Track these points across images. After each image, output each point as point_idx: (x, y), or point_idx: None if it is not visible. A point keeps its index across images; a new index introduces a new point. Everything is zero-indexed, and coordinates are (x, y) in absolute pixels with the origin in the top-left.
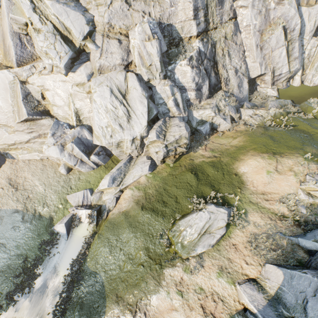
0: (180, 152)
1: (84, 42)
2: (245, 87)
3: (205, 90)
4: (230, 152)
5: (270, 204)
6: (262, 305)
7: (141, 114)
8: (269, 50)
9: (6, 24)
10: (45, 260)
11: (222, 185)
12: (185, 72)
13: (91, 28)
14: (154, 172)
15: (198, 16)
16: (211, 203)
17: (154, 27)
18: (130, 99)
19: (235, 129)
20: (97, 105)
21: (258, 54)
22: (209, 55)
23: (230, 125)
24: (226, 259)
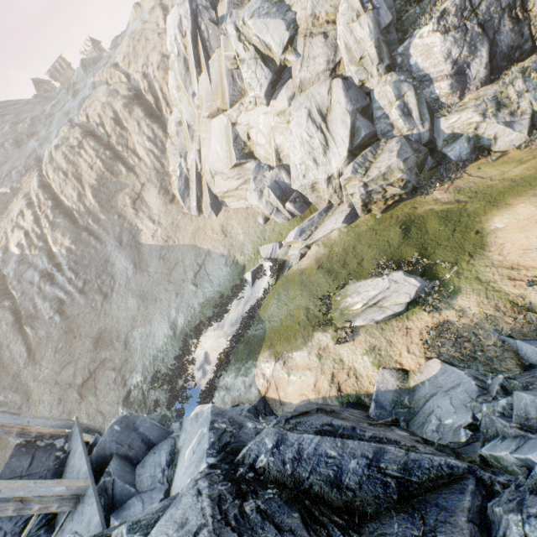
0: (393, 196)
1: (283, 57)
2: None
3: (477, 70)
4: (493, 192)
5: (513, 287)
6: (387, 388)
7: (341, 140)
8: None
9: (223, 64)
10: (234, 301)
11: (442, 248)
12: (429, 47)
13: (291, 32)
14: (351, 226)
15: None
16: (401, 270)
17: None
18: (331, 120)
19: None
20: (292, 137)
21: None
22: None
23: (523, 136)
24: (386, 341)
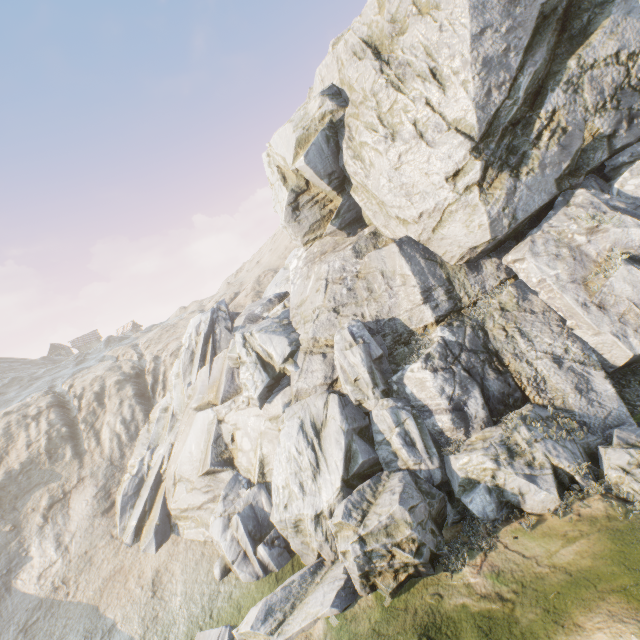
0: (405, 564)
1: (283, 365)
2: (604, 390)
3: (475, 408)
4: (547, 588)
5: None
6: None
7: (335, 464)
8: (624, 304)
9: (226, 362)
10: None
11: None
12: (422, 380)
13: (293, 347)
14: (346, 614)
15: (432, 297)
16: None
17: (359, 329)
18: (325, 436)
19: (577, 509)
20: (280, 448)
21: (598, 317)
22: (471, 344)
23: (554, 497)
24: None
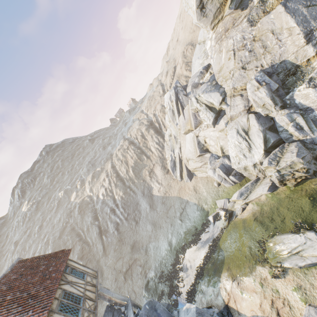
0: (300, 176)
1: (220, 106)
2: None
3: None
4: None
5: None
6: None
7: (259, 145)
8: None
9: (190, 111)
10: (203, 233)
11: None
12: (306, 94)
13: (223, 96)
14: (274, 193)
15: (313, 36)
16: (313, 231)
17: (261, 77)
18: (250, 134)
19: None
20: (229, 143)
21: None
22: None
23: None
24: (309, 283)
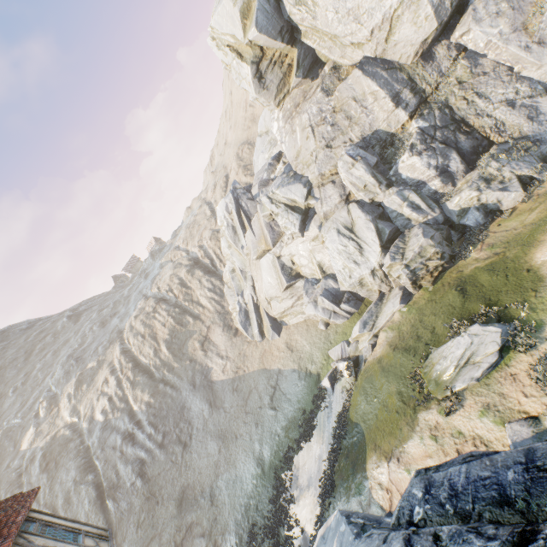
0: (435, 267)
1: (306, 203)
2: None
3: (456, 166)
4: (522, 237)
5: None
6: (522, 438)
7: (372, 241)
8: None
9: (262, 221)
10: (318, 414)
11: (504, 293)
12: (412, 165)
13: (308, 188)
14: (409, 304)
15: (401, 100)
16: (475, 323)
17: (354, 151)
18: (357, 230)
19: (536, 193)
20: (330, 251)
21: (539, 53)
22: (441, 122)
23: (520, 193)
24: (497, 394)
